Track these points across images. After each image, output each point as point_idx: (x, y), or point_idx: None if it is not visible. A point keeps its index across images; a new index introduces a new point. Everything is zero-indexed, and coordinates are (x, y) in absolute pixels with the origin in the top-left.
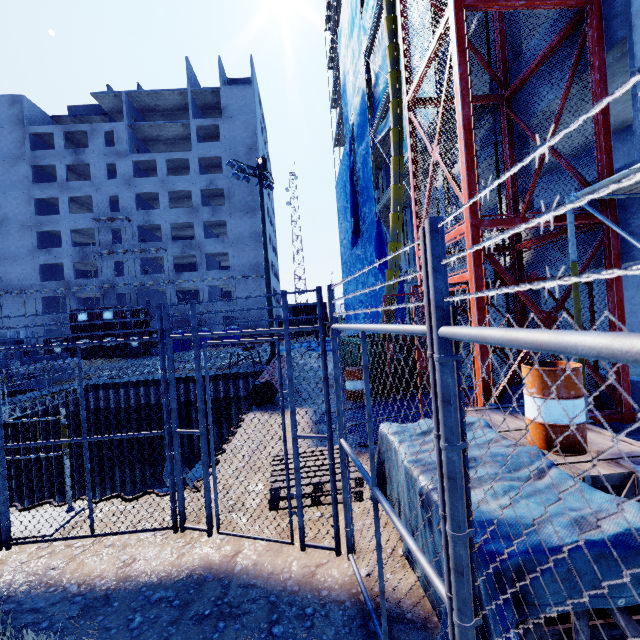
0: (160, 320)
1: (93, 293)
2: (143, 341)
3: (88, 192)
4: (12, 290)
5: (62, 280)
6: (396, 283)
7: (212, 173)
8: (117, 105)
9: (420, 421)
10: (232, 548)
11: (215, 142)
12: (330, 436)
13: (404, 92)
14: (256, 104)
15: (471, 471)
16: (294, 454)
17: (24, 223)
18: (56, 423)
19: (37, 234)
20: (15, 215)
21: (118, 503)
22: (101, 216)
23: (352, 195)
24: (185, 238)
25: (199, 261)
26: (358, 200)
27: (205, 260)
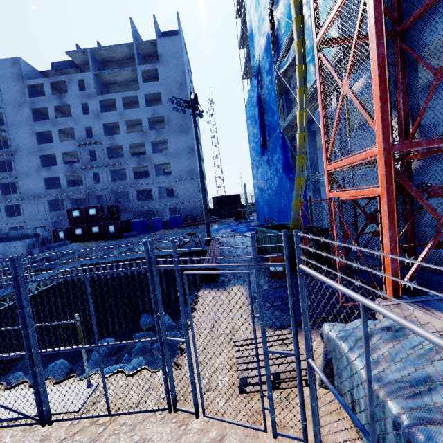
0: (147, 254)
1: (81, 196)
2: (135, 270)
3: (71, 125)
4: (28, 196)
5: (59, 188)
6: (303, 187)
7: (154, 105)
8: (84, 59)
9: (356, 322)
10: (217, 432)
11: (155, 82)
12: (298, 354)
13: (313, 35)
14: (183, 50)
15: (433, 395)
16: (266, 365)
17: (31, 150)
18: (67, 290)
19: (40, 157)
20: (24, 145)
21: (122, 378)
22: (81, 142)
23: (260, 117)
24: (139, 153)
25: (150, 170)
26: (265, 120)
27: (154, 169)
